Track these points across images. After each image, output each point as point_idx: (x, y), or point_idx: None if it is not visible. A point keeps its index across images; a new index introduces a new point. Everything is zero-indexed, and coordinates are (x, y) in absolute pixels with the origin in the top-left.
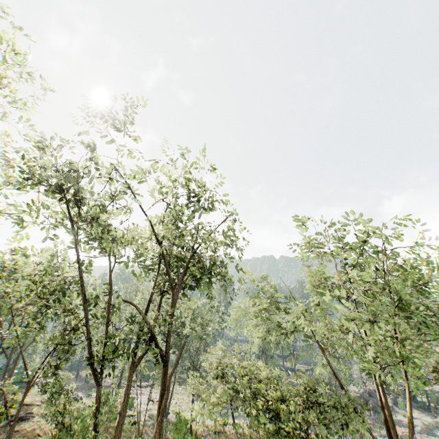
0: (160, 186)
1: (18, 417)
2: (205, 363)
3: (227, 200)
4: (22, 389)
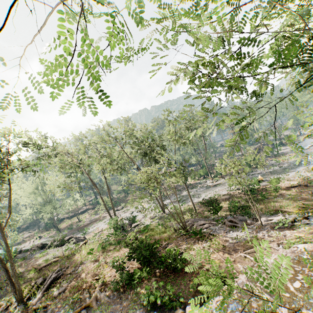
0: None
1: (51, 280)
2: None
3: None
4: (22, 261)
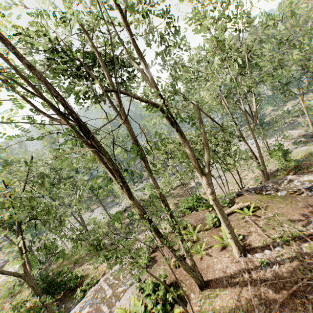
0: None
1: None
2: None
3: None
4: None
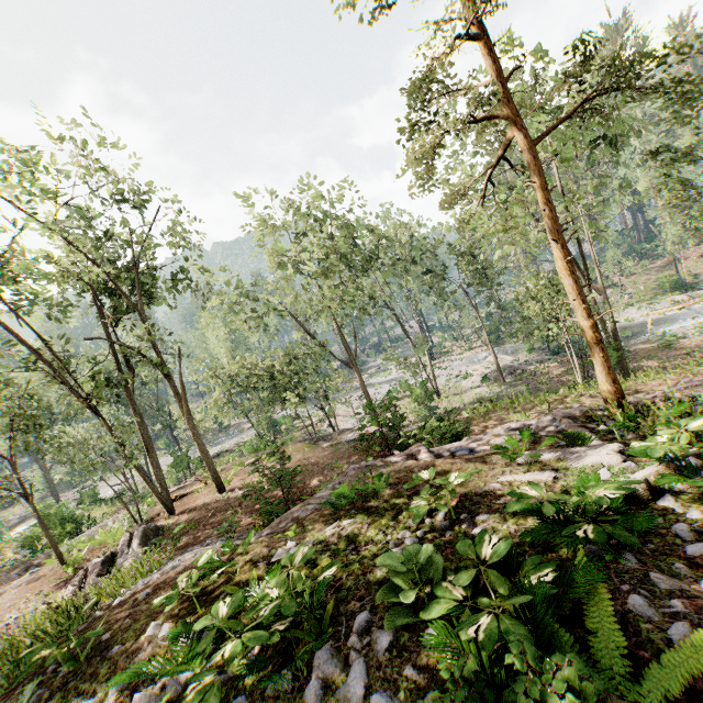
0: (21, 180)
1: None
2: (190, 378)
3: (149, 189)
4: None
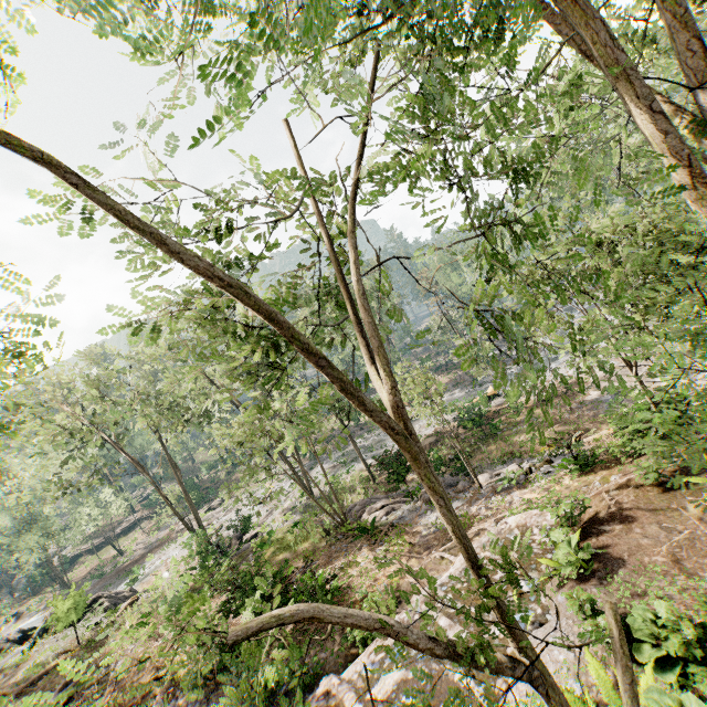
0: None
1: None
2: None
3: None
4: None
